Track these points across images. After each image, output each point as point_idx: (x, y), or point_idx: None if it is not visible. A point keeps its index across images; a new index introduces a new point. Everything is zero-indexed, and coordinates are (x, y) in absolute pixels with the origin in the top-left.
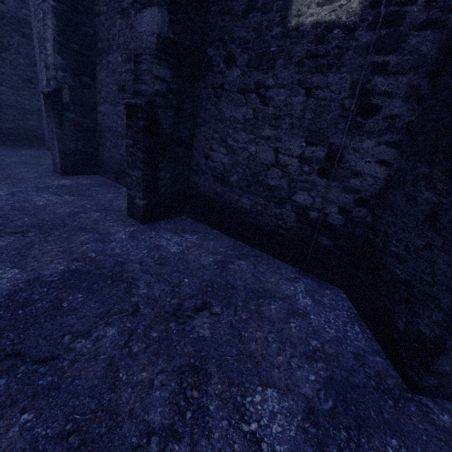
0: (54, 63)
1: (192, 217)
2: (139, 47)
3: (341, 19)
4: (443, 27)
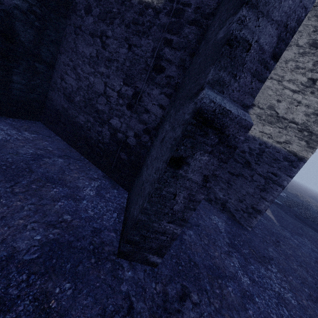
0: None
1: (45, 124)
2: None
3: (154, 3)
4: (200, 27)
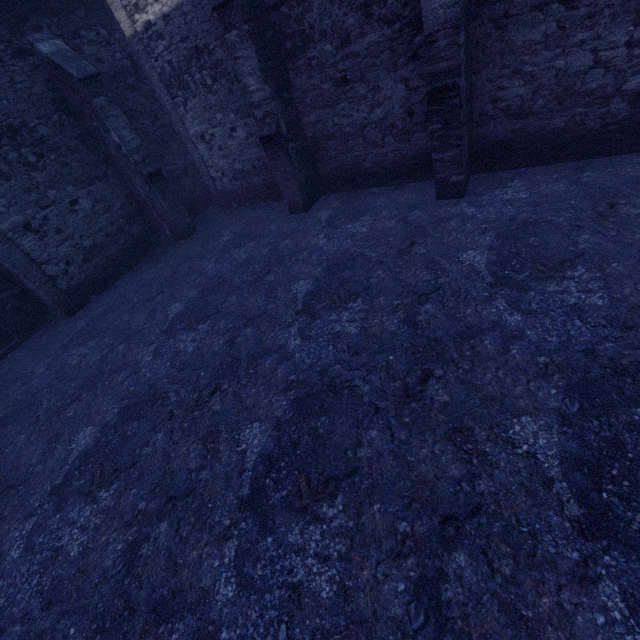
0: (267, 97)
1: (483, 172)
2: (432, 26)
3: None
4: None
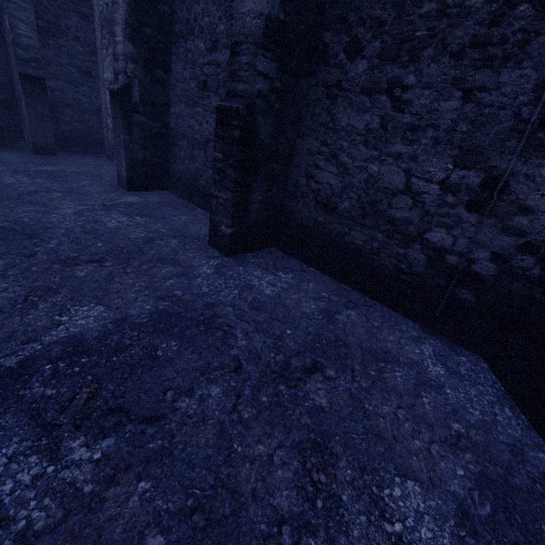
0: (124, 52)
1: (283, 249)
2: (239, 33)
3: None
4: None
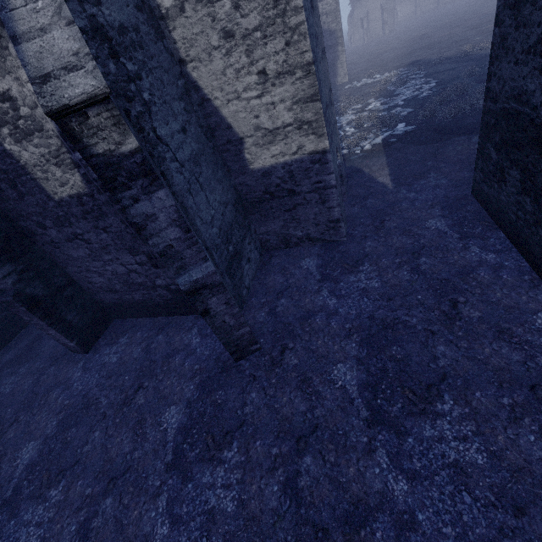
0: None
1: (120, 318)
2: None
3: (81, 191)
4: None
